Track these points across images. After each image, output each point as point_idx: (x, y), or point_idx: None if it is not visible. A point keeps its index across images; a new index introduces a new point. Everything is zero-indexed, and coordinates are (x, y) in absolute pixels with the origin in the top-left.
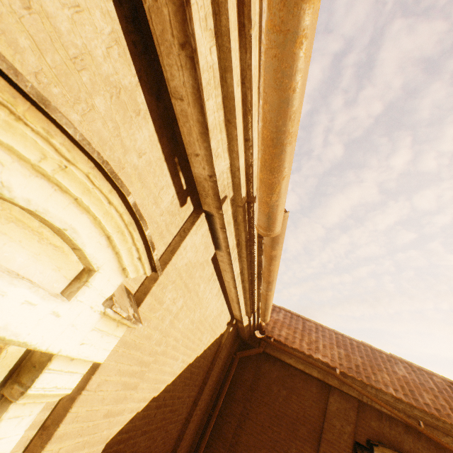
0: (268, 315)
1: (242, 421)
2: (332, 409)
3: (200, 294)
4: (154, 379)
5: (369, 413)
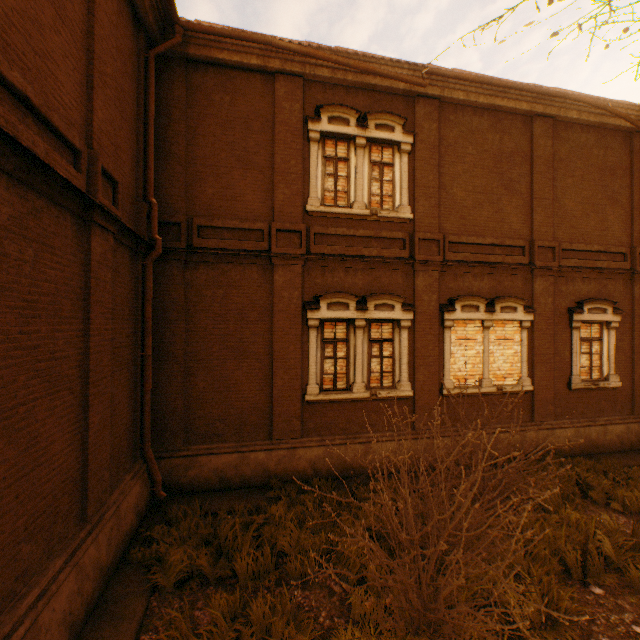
0: None
1: (192, 140)
2: (280, 96)
3: None
4: None
5: (315, 90)
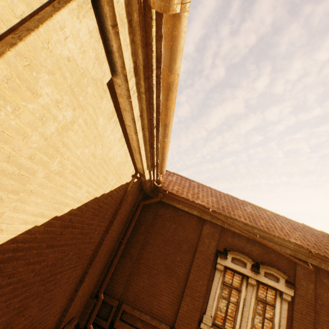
0: (165, 167)
1: (144, 245)
2: (204, 233)
3: (100, 128)
4: (52, 198)
5: (227, 233)
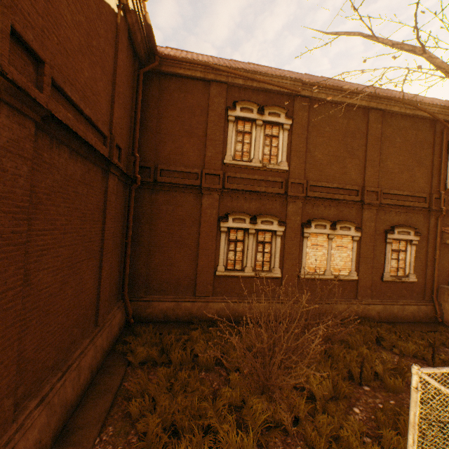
0: None
1: (160, 119)
2: (213, 94)
3: None
4: None
5: (233, 91)
